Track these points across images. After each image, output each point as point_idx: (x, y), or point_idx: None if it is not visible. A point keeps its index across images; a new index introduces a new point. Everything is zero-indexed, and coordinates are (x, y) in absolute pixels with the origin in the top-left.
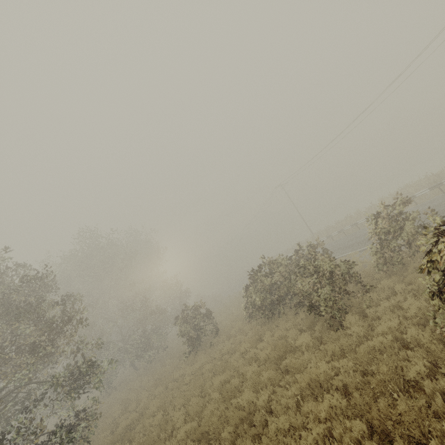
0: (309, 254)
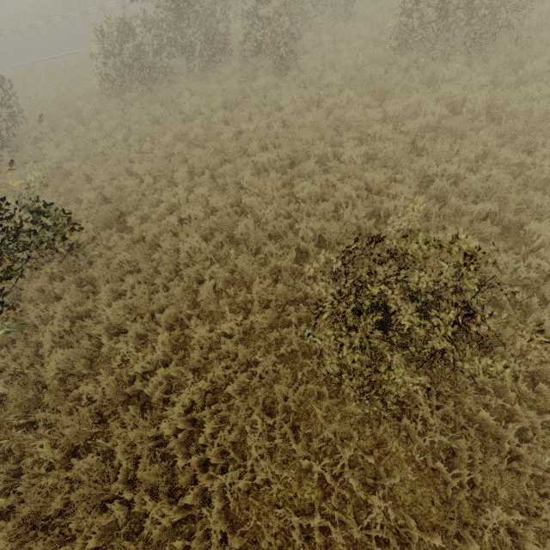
0: None
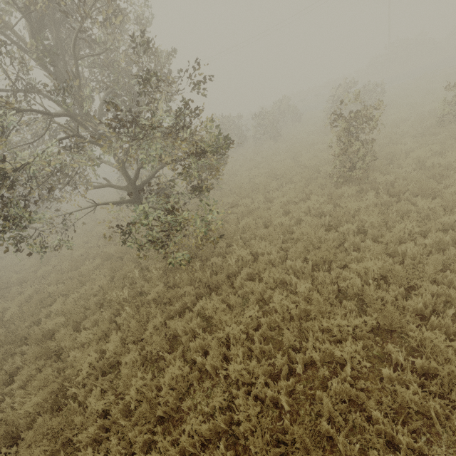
0: (262, 108)
